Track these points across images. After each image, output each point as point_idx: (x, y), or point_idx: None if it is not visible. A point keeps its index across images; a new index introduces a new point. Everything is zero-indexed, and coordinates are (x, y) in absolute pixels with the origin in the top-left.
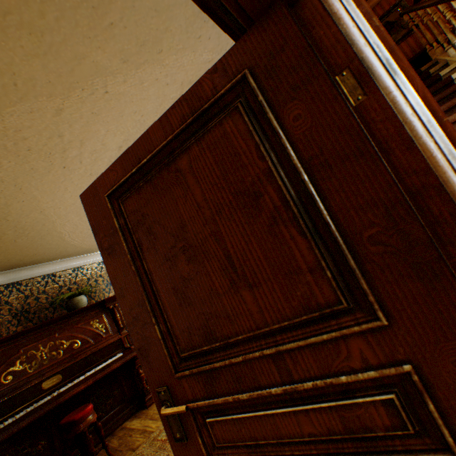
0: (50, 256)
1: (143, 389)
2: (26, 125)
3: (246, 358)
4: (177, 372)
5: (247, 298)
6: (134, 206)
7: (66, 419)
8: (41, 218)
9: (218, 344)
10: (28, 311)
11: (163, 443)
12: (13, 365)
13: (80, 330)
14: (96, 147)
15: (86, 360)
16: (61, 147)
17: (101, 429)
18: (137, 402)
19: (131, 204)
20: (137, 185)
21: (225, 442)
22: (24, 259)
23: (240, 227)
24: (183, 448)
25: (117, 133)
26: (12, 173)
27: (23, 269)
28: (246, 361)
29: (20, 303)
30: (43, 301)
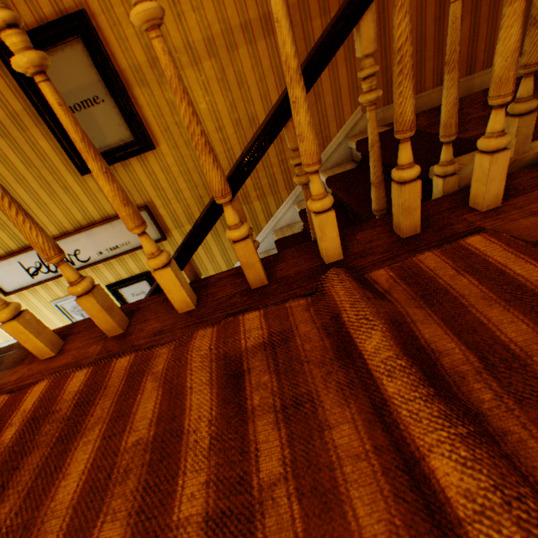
0: None
1: None
2: None
3: None
4: None
5: None
6: None
7: None
8: None
9: None
10: None
11: None
12: None
13: None
14: None
15: None
16: None
17: None
18: None
19: None
20: None
21: None
22: None
23: None
24: None
25: None
26: None
27: None
28: None
29: None
30: None
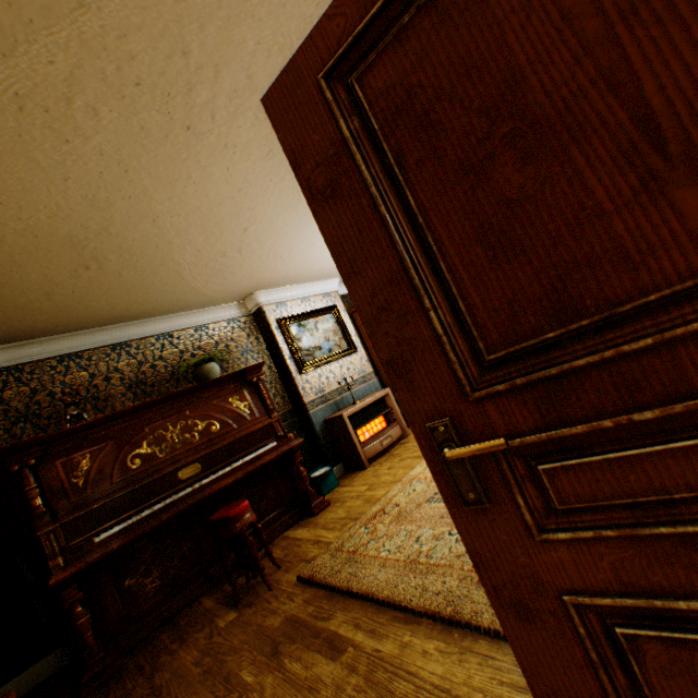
0: (163, 306)
1: (306, 492)
2: (134, 24)
3: (663, 337)
4: (474, 392)
5: (688, 207)
6: (386, 80)
7: (218, 515)
8: (154, 234)
9: (585, 323)
10: (144, 382)
11: (352, 555)
12: (140, 446)
13: (217, 408)
14: (237, 82)
15: (229, 449)
16: (185, 81)
17: (262, 532)
18: (299, 509)
19: (379, 78)
20: (391, 32)
21: (580, 503)
22: (131, 309)
23: (693, 32)
24: (477, 518)
25: (272, 50)
26: (114, 137)
27: (130, 325)
28: (656, 348)
29: (133, 372)
30: (162, 371)
